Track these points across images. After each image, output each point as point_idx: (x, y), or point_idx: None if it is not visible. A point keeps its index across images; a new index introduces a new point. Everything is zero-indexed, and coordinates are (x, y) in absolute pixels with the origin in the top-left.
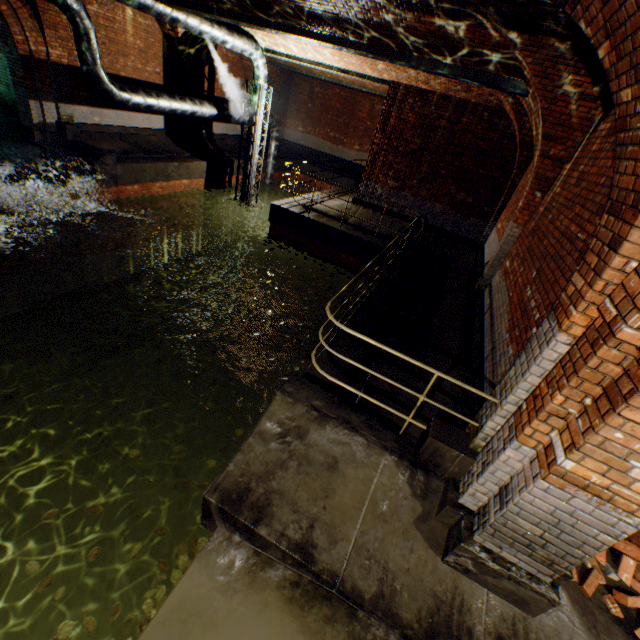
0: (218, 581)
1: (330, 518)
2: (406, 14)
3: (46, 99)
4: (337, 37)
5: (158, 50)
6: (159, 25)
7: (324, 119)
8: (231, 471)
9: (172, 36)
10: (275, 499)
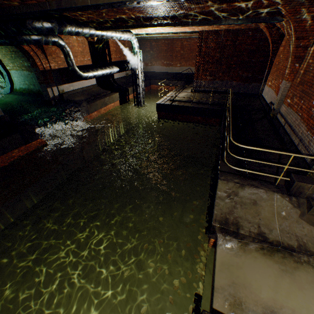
0: (231, 253)
1: (264, 222)
2: (223, 5)
3: (53, 86)
4: (184, 22)
5: (87, 49)
6: (85, 38)
7: (160, 56)
8: (216, 213)
9: (92, 41)
10: (239, 220)
